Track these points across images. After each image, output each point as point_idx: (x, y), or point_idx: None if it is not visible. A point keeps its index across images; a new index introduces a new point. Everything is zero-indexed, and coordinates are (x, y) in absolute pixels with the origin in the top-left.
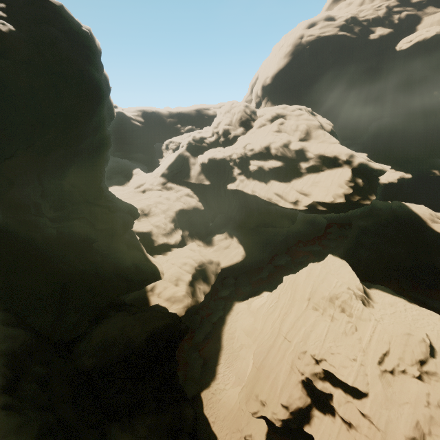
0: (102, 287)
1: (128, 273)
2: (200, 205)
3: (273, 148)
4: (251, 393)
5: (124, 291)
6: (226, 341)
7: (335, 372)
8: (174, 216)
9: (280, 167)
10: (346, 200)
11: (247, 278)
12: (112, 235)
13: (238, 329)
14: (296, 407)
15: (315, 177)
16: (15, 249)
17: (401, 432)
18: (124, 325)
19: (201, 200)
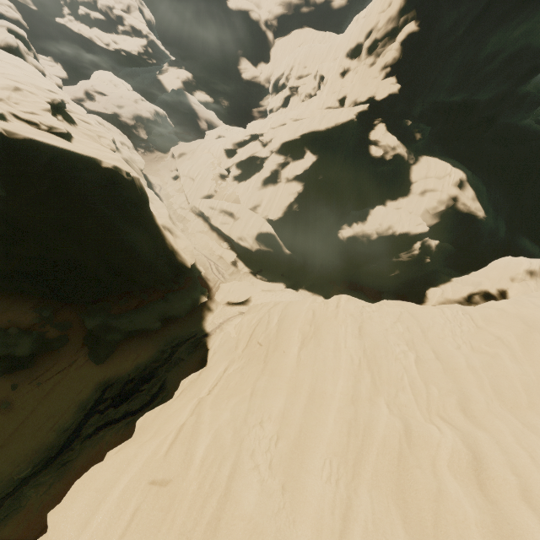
0: None
1: None
2: (25, 23)
3: (100, 3)
4: None
5: None
6: None
7: (99, 89)
8: None
9: (103, 21)
10: (140, 56)
11: None
12: None
13: None
14: (79, 96)
15: (126, 37)
16: None
17: (116, 101)
18: None
19: (25, 21)
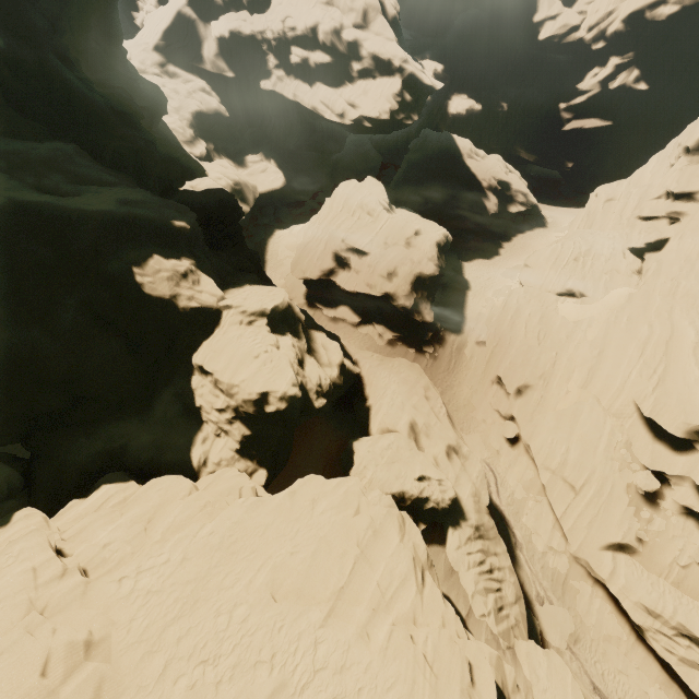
0: (163, 165)
1: (180, 160)
2: (224, 110)
3: (321, 32)
4: (295, 267)
5: (181, 175)
6: (270, 256)
7: (353, 244)
8: (191, 120)
9: (328, 64)
10: (392, 118)
11: (288, 211)
12: (152, 116)
13: (281, 247)
14: (327, 267)
15: (366, 85)
16: (85, 106)
17: (384, 265)
18: (195, 195)
19: (223, 102)
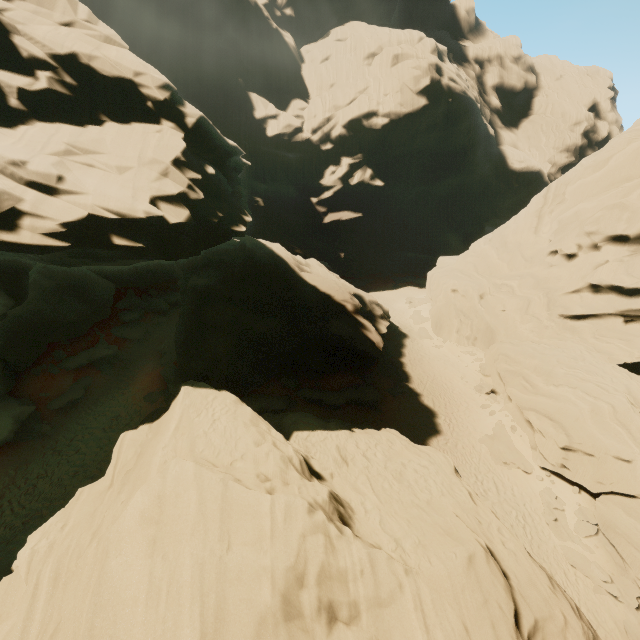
0: None
1: None
2: None
3: None
4: None
5: None
6: None
7: None
8: None
9: None
10: (194, 219)
11: None
12: None
13: None
14: None
15: (73, 134)
16: None
17: None
18: None
19: None
